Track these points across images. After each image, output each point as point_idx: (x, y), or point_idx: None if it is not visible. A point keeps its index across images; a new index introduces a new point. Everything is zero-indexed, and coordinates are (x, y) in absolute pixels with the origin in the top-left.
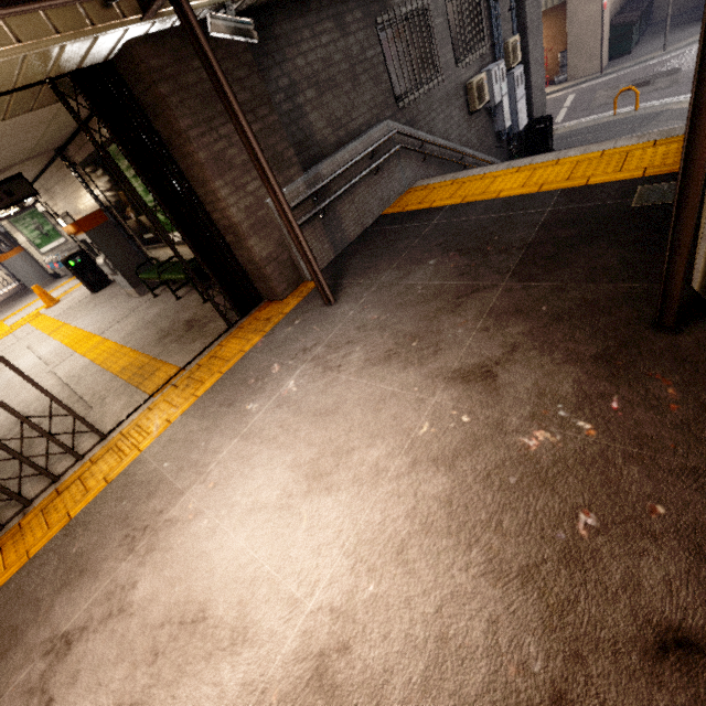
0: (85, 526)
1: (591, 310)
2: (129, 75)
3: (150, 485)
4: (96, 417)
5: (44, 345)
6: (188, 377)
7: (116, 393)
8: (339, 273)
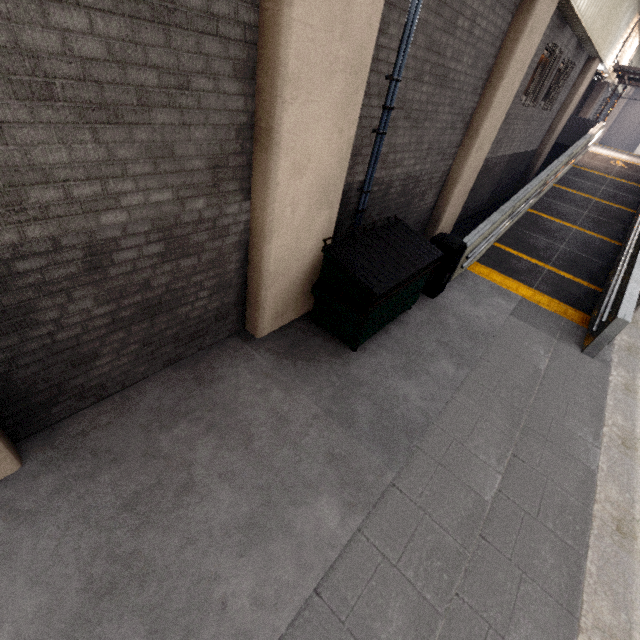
0: None
1: None
2: (599, 85)
3: None
4: None
5: None
6: None
7: None
8: None
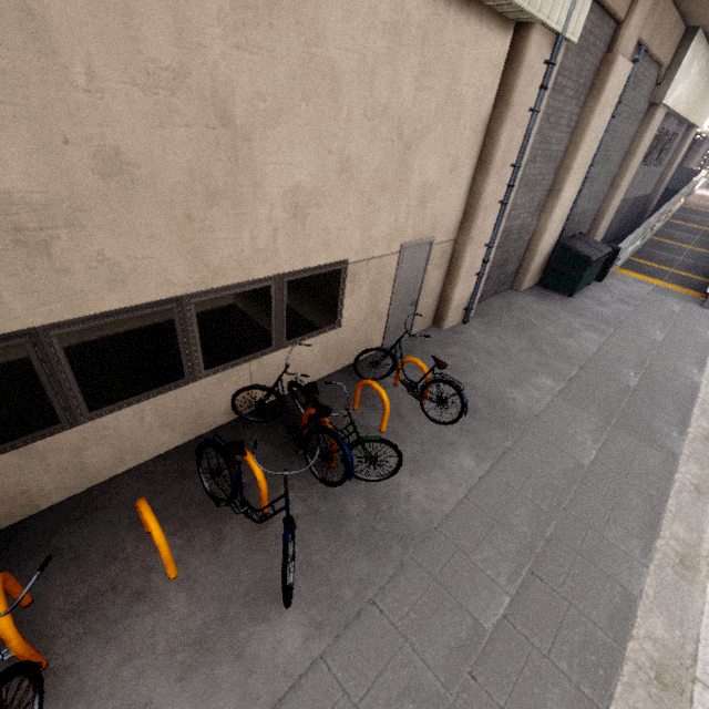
0: None
1: None
2: (700, 140)
3: None
4: None
5: None
6: None
7: None
8: None
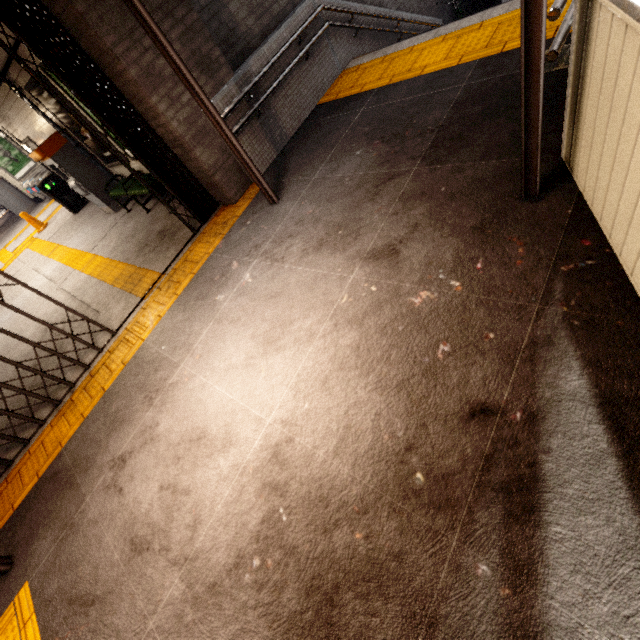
0: (116, 395)
1: (479, 187)
2: None
3: (155, 363)
4: (104, 320)
5: (47, 266)
6: (168, 280)
7: (115, 299)
8: (280, 171)
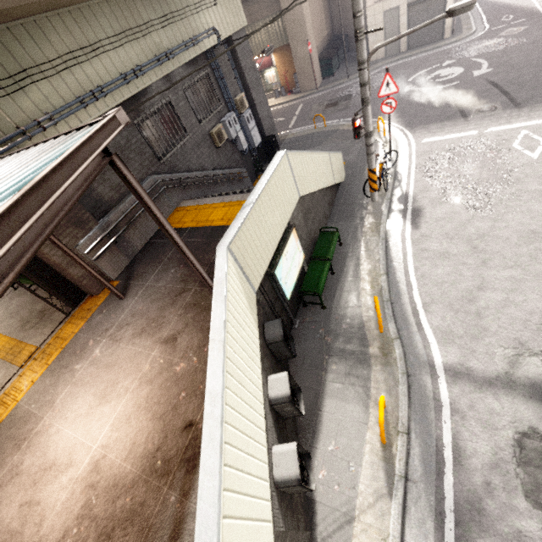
0: None
1: None
2: None
3: (25, 418)
4: None
5: None
6: (42, 353)
7: None
8: (130, 275)
